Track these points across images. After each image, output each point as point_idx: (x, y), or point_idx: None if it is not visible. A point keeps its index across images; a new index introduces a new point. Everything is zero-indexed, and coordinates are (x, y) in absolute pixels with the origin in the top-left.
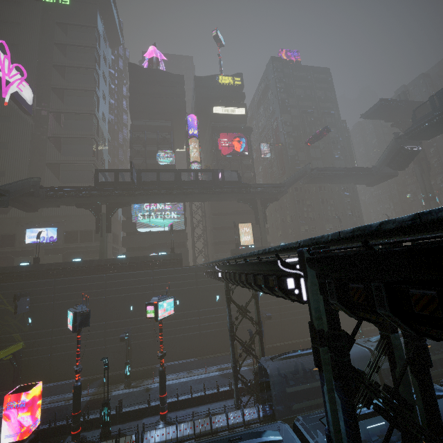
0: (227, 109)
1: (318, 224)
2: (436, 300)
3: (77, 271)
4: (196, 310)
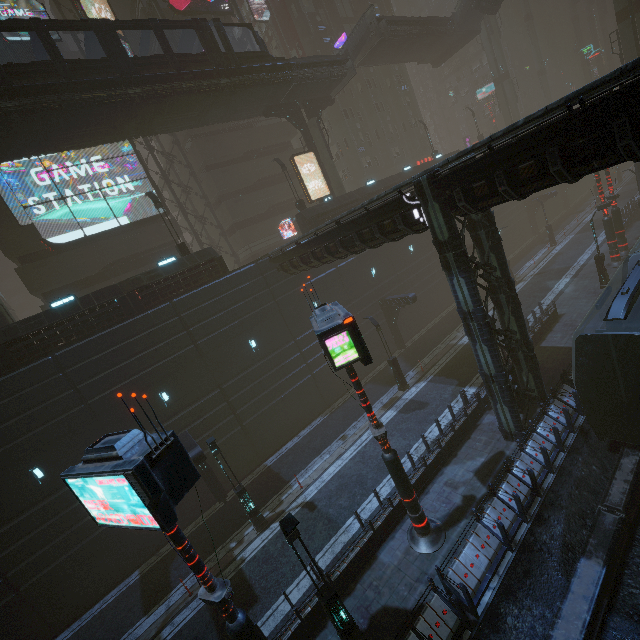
0: None
1: (380, 151)
2: None
3: None
4: (292, 342)
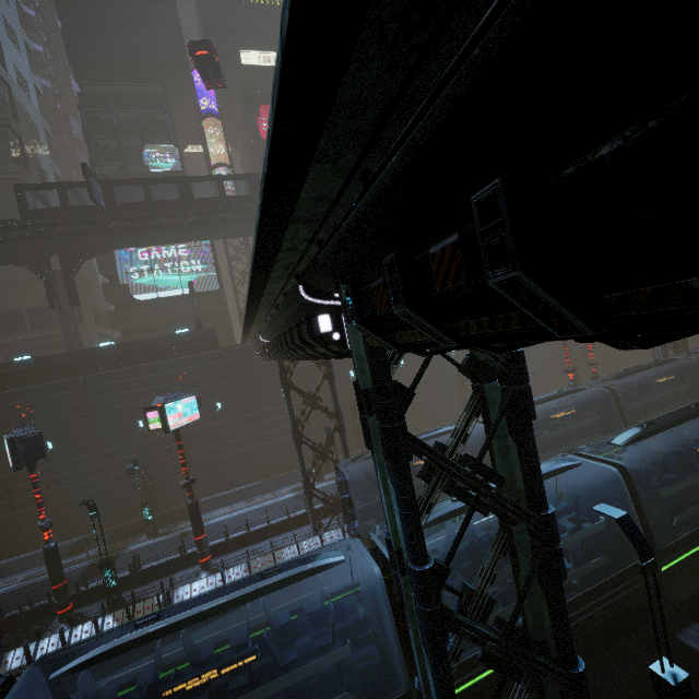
0: (267, 55)
1: None
2: (458, 249)
3: (26, 377)
4: (252, 413)
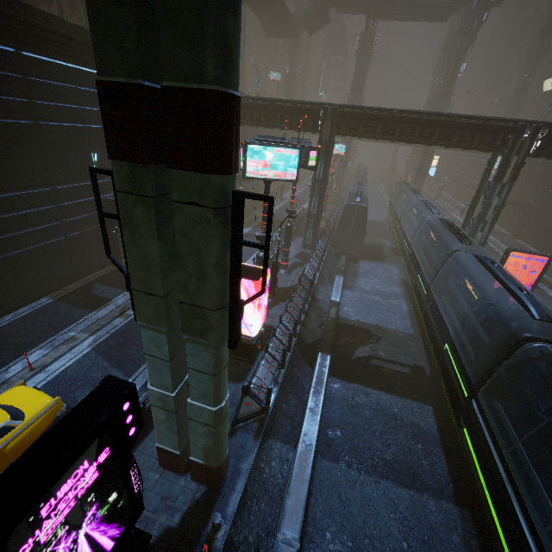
0: None
1: None
2: None
3: None
4: None
